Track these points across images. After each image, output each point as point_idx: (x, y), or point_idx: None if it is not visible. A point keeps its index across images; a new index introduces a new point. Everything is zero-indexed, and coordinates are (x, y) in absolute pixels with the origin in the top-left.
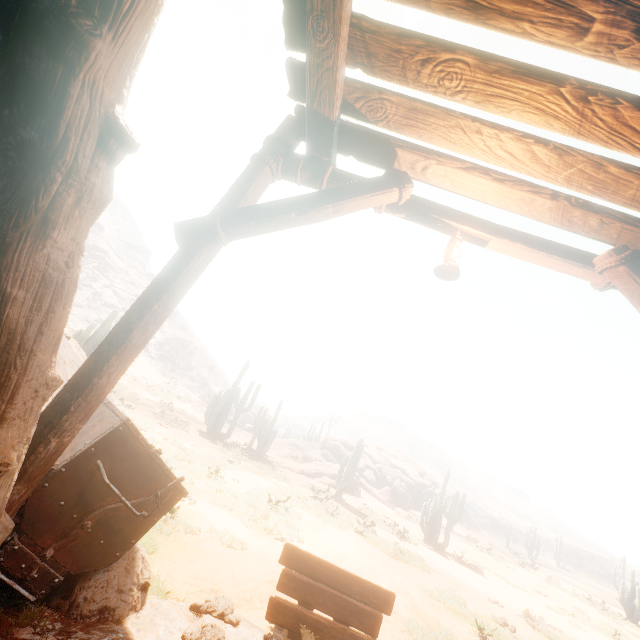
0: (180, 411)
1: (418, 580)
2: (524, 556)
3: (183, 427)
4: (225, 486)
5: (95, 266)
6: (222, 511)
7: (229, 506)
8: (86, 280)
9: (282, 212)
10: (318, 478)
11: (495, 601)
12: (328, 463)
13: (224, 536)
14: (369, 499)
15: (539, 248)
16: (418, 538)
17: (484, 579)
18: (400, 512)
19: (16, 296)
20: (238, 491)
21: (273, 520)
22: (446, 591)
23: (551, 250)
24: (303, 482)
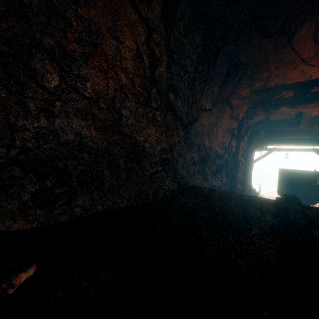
0: None
1: None
2: None
3: None
4: None
5: None
6: None
7: None
8: None
9: (260, 158)
10: None
11: None
12: None
13: None
14: None
15: (301, 150)
16: None
17: None
18: None
19: (251, 176)
20: None
21: None
22: None
23: (303, 150)
24: None
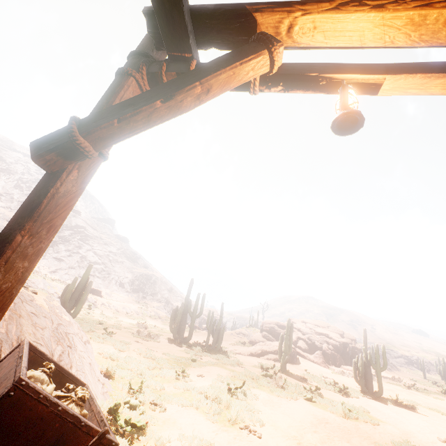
0: (153, 327)
1: (373, 436)
2: (441, 383)
3: (155, 339)
4: (191, 384)
5: (79, 238)
6: (190, 411)
7: (195, 405)
8: (74, 249)
9: (146, 103)
10: (264, 356)
11: (445, 440)
12: (269, 342)
13: (192, 441)
14: (307, 364)
15: (445, 71)
16: (356, 390)
17: (424, 417)
18: (334, 369)
19: None
20: (202, 386)
21: (234, 410)
22: (402, 443)
23: None
24: (253, 363)
